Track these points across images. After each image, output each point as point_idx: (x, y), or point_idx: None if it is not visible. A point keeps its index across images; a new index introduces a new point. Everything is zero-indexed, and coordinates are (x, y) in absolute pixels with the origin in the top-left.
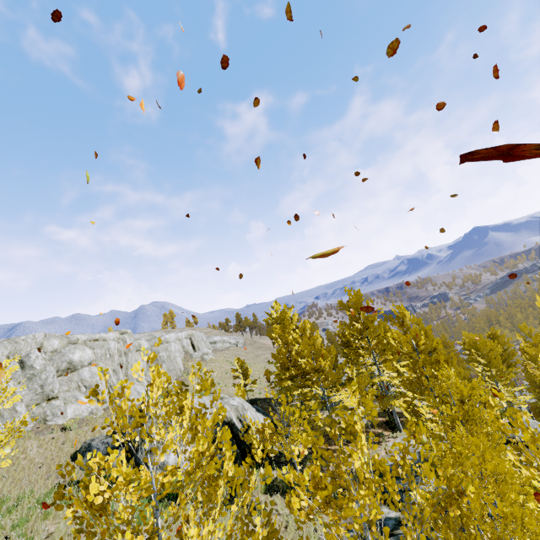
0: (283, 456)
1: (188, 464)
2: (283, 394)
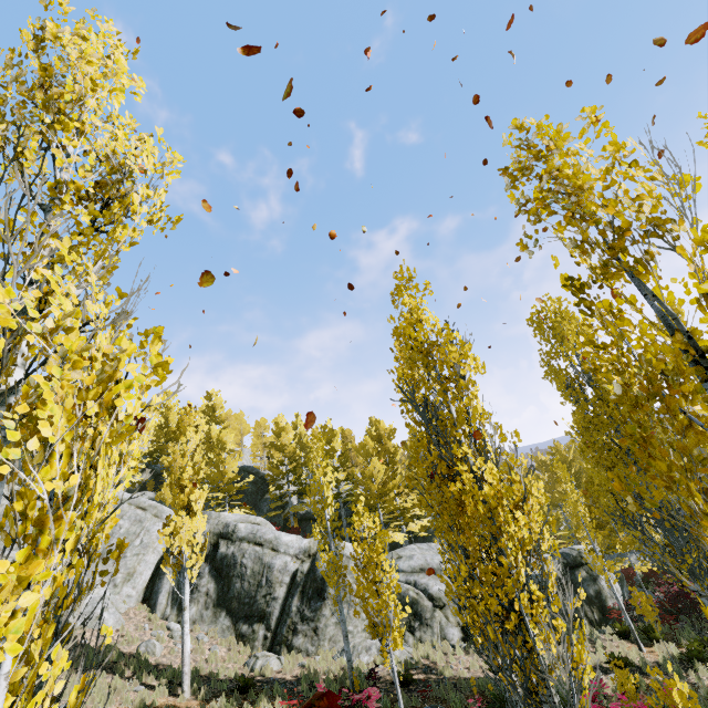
0: None
1: None
2: None
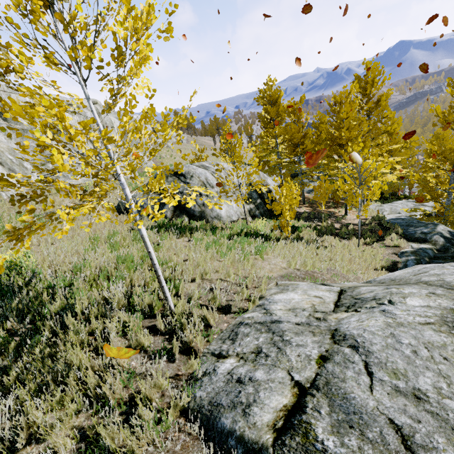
0: (298, 214)
1: (236, 216)
2: (366, 149)
